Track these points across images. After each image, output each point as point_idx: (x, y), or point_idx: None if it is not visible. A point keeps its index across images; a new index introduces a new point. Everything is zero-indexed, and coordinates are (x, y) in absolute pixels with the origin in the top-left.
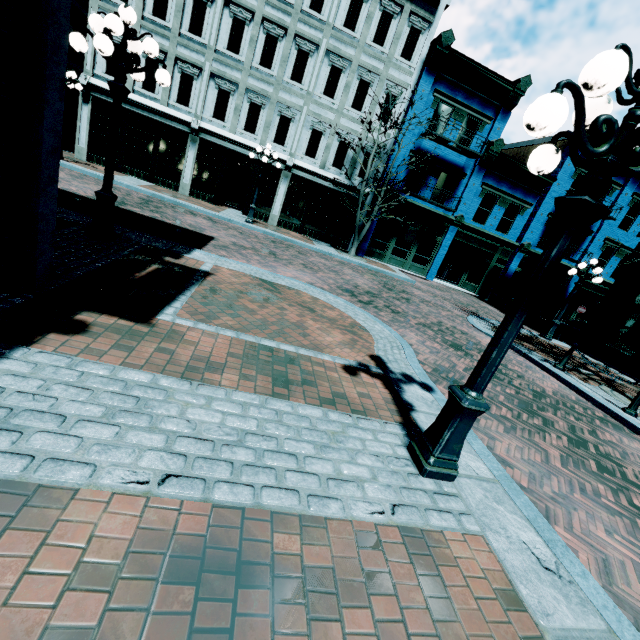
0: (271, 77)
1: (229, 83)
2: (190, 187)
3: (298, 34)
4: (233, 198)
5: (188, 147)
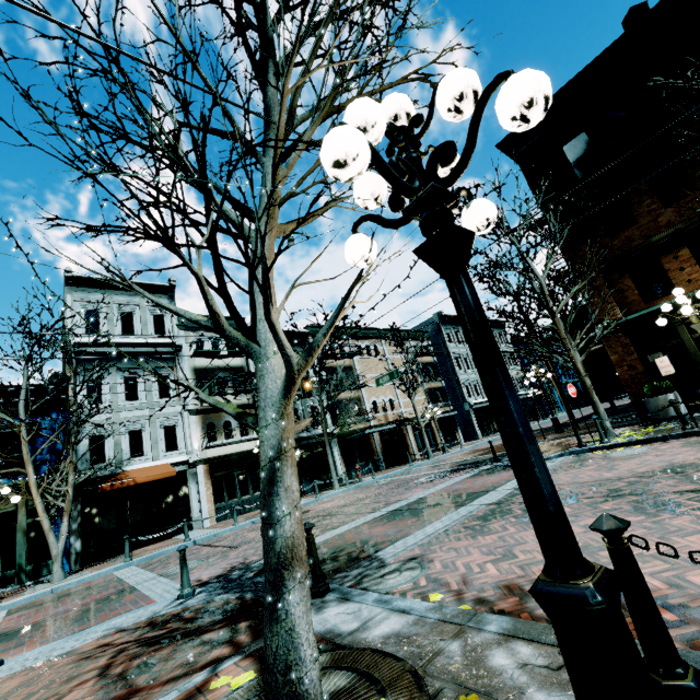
0: None
1: None
2: None
3: None
4: None
5: None
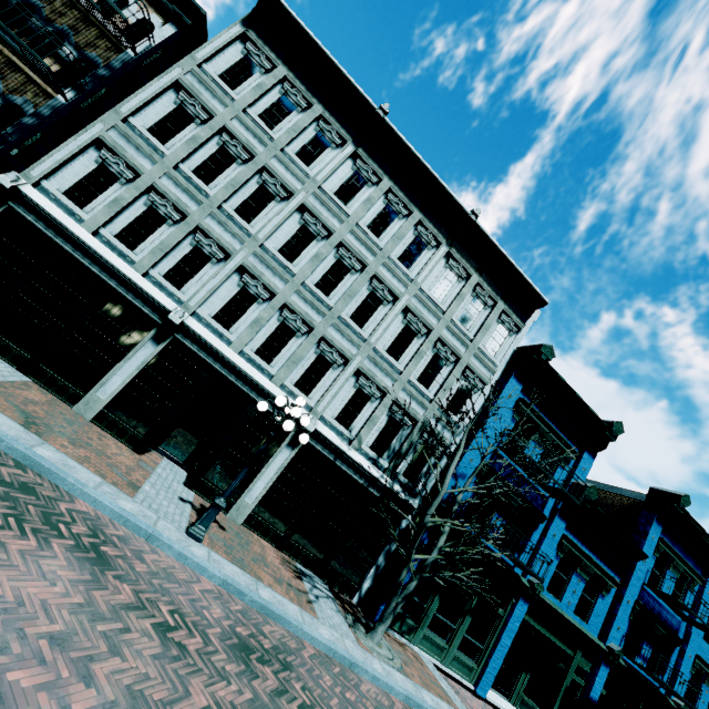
0: (324, 305)
1: (262, 287)
2: (105, 405)
3: (377, 276)
4: (180, 441)
5: (143, 342)
